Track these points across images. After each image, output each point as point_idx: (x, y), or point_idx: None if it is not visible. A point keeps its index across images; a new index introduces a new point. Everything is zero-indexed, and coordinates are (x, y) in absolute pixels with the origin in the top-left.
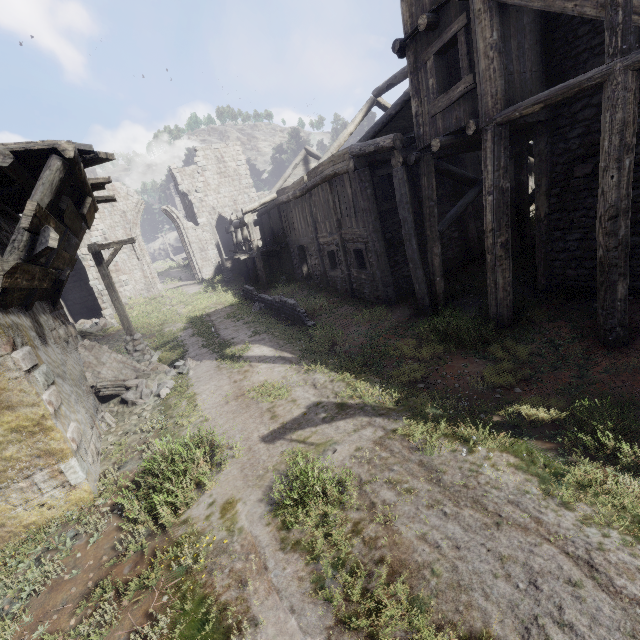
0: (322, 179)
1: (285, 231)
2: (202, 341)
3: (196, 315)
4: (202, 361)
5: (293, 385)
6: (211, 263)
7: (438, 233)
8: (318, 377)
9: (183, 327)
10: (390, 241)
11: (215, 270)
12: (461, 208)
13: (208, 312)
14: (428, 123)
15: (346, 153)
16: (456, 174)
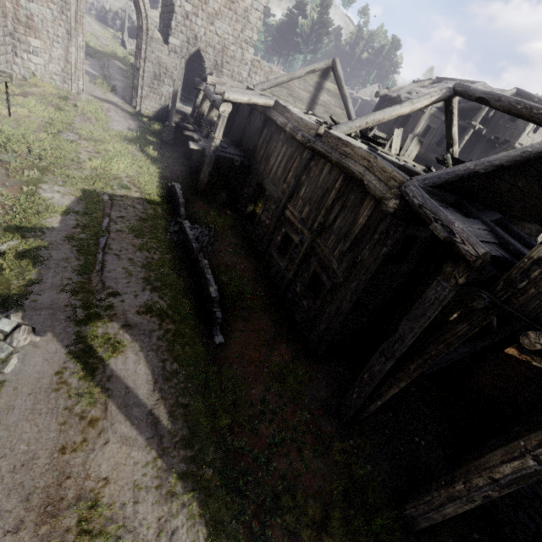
0: (340, 163)
1: (256, 150)
2: (72, 270)
3: (96, 190)
4: (45, 335)
5: (138, 536)
6: (159, 99)
7: (420, 372)
8: (179, 534)
9: (66, 206)
10: (358, 299)
11: (159, 110)
12: (460, 357)
13: (114, 192)
14: (541, 288)
15: (396, 180)
16: (490, 326)
